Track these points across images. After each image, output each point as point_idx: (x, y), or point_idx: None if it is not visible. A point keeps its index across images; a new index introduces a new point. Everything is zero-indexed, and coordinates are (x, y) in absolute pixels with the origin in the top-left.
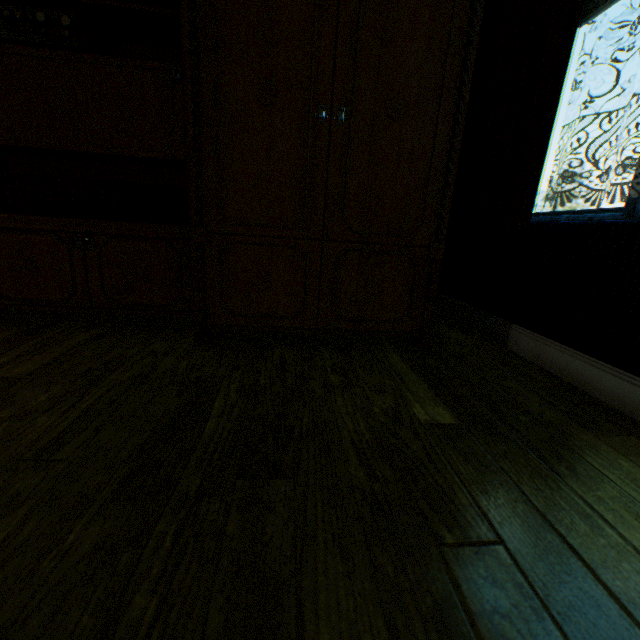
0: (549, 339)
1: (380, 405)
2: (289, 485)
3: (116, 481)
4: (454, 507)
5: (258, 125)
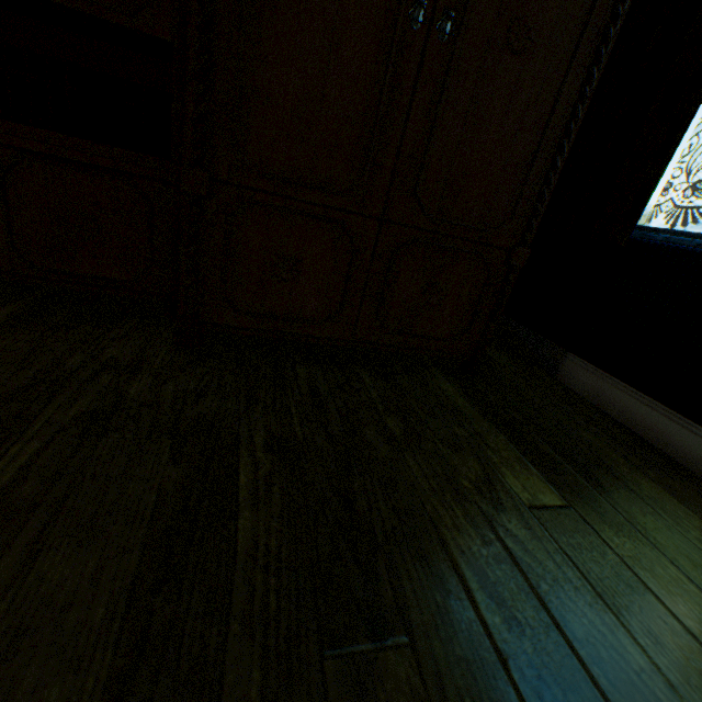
0: (618, 380)
1: (466, 474)
2: (409, 662)
3: (93, 700)
4: (636, 677)
5: (316, 5)
